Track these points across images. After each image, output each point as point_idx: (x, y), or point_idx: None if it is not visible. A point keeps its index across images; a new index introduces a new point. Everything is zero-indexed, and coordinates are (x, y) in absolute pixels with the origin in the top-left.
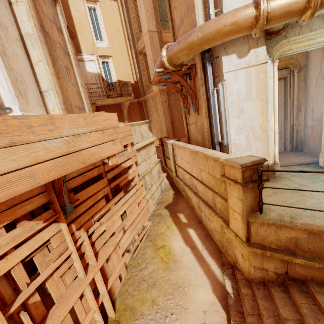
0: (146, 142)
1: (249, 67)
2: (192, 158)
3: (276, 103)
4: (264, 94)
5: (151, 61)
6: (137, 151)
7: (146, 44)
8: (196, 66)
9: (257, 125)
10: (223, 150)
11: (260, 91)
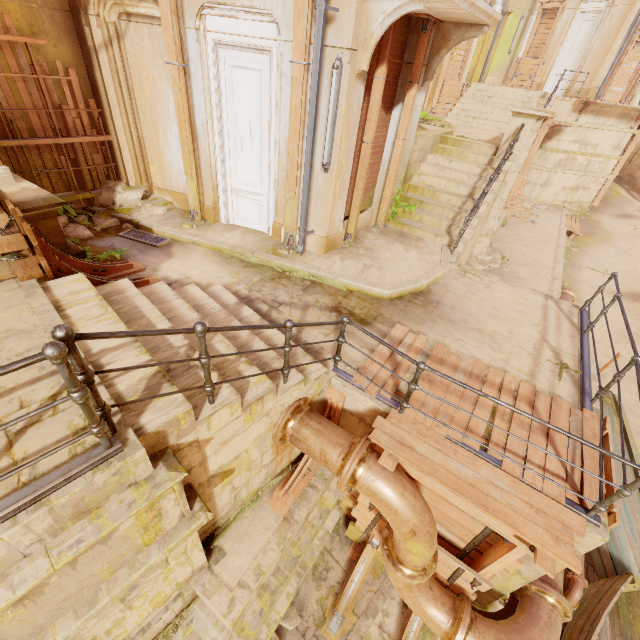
0: None
1: None
2: None
3: None
4: None
5: None
6: None
7: None
8: None
9: None
10: None
11: None
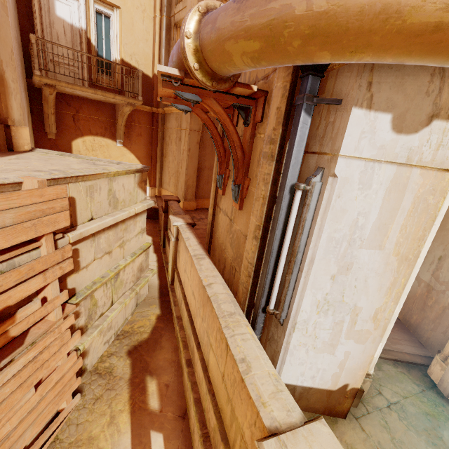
0: (120, 215)
1: (411, 166)
2: (201, 298)
3: (419, 262)
4: (415, 246)
5: None
6: (86, 236)
7: None
8: (268, 97)
9: (370, 308)
10: (270, 318)
11: (411, 236)
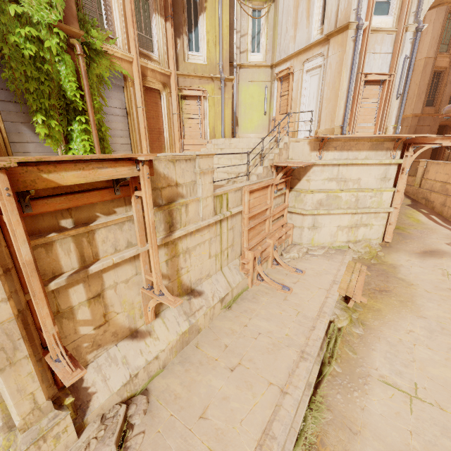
0: None
1: None
2: None
3: None
4: None
5: (415, 86)
6: None
7: (415, 69)
8: None
9: None
10: None
11: None
